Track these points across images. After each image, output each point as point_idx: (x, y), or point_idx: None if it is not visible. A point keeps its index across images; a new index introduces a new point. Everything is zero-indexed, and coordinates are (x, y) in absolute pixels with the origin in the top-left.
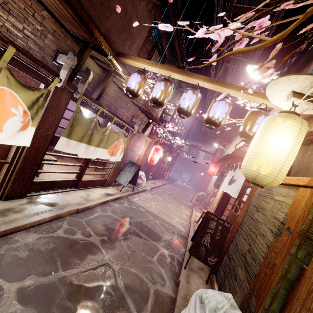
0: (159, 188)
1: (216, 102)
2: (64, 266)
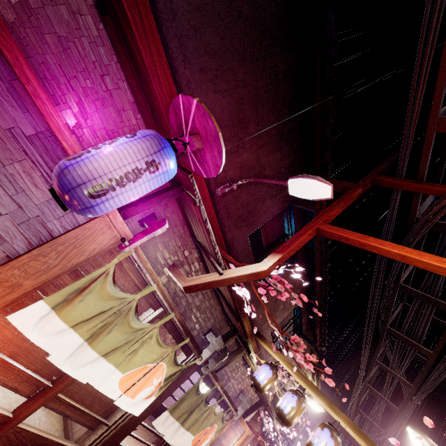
0: None
1: None
2: None
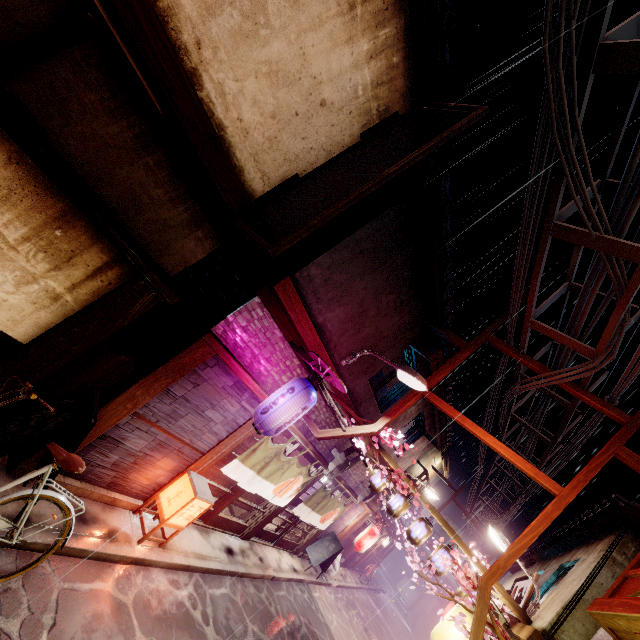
0: (348, 591)
1: (442, 550)
2: (268, 633)
